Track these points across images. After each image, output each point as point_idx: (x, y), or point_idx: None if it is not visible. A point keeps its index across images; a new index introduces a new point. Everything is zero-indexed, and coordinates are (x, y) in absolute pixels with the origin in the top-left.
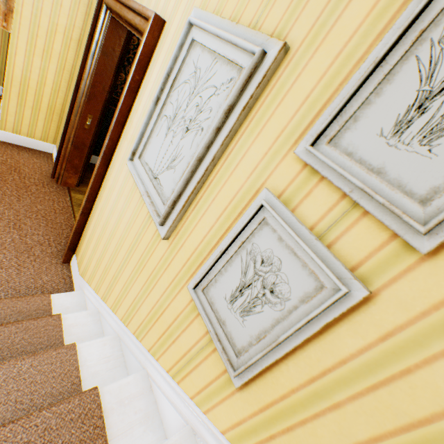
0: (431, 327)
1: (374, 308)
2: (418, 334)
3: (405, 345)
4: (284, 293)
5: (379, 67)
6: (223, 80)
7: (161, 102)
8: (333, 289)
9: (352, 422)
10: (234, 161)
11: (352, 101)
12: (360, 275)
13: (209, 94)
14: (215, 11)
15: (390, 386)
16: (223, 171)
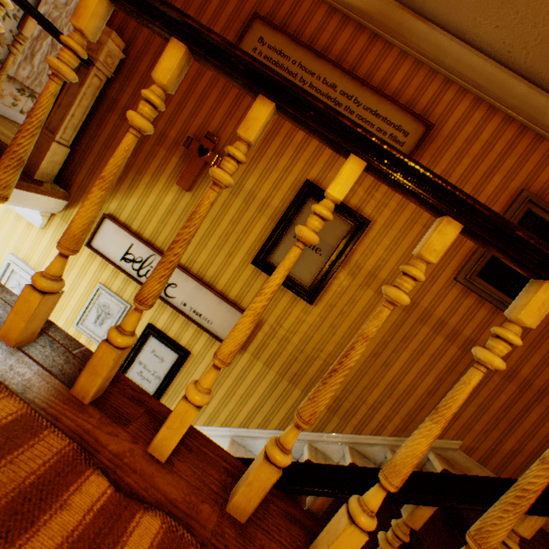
0: None
1: None
2: None
3: None
4: None
5: (89, 307)
6: None
7: None
8: None
9: None
10: None
11: (85, 314)
12: None
13: None
14: (25, 259)
15: None
16: None
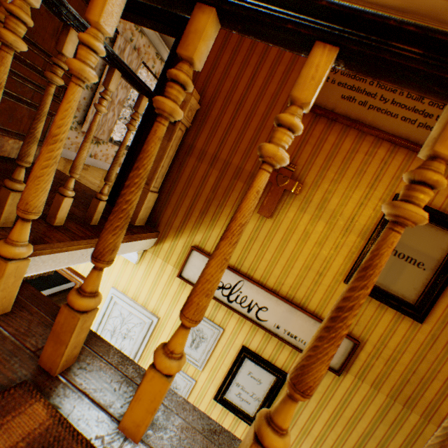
0: (206, 383)
1: (198, 383)
2: (205, 385)
3: (204, 388)
4: (180, 387)
5: None
6: (137, 322)
7: (103, 323)
8: (189, 383)
9: (201, 409)
10: (151, 350)
11: None
12: (194, 377)
13: (133, 325)
14: (123, 290)
15: (204, 397)
16: (148, 353)
